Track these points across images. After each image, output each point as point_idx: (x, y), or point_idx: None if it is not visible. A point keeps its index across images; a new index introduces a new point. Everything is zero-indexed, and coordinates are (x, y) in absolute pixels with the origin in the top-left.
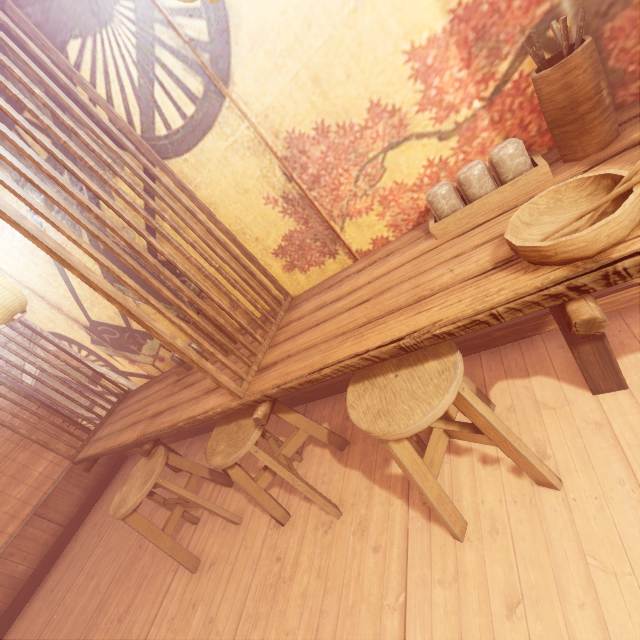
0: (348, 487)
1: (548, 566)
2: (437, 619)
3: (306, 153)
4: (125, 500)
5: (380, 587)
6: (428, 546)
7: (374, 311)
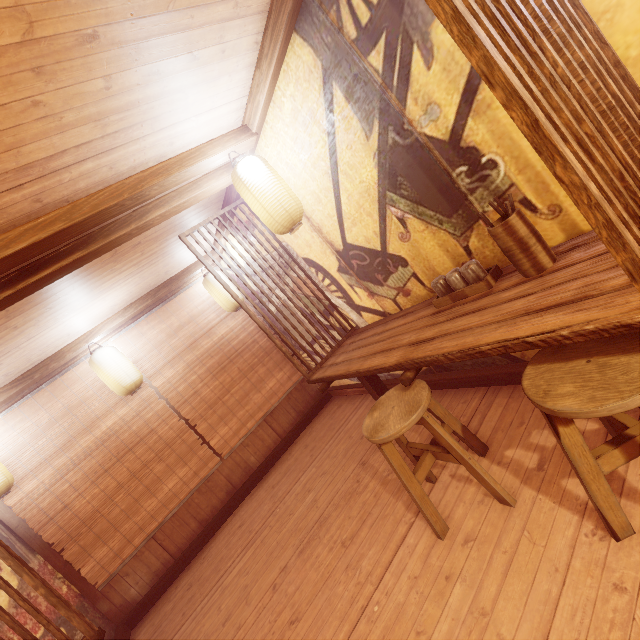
0: None
1: None
2: None
3: None
4: (382, 425)
5: None
6: None
7: None
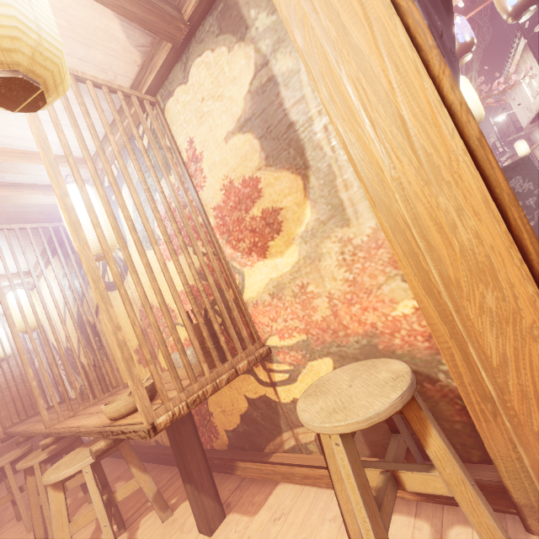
0: (81, 535)
1: None
2: None
3: None
4: None
5: None
6: None
7: None
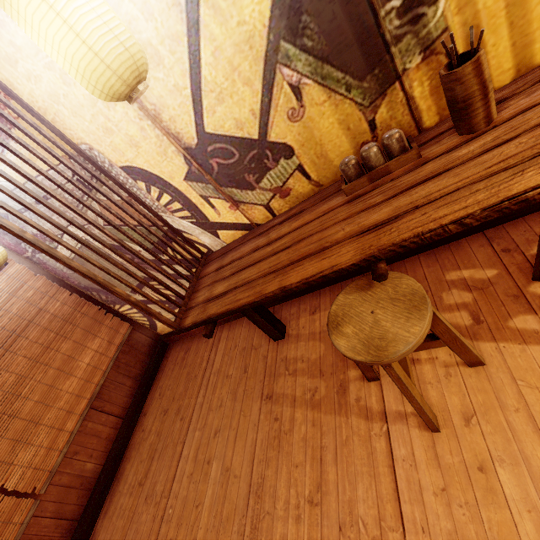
0: None
1: None
2: None
3: None
4: (382, 337)
5: None
6: None
7: None
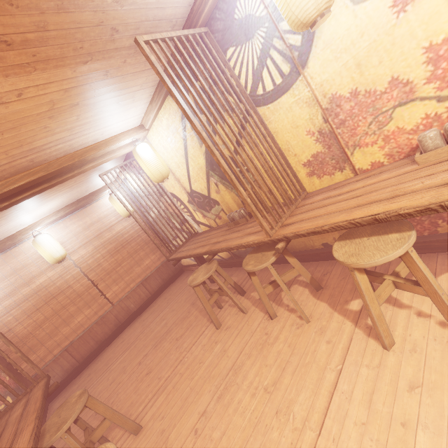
0: (317, 310)
1: (447, 375)
2: (360, 381)
3: (340, 106)
4: (195, 279)
5: (326, 359)
6: (364, 348)
7: (363, 201)
